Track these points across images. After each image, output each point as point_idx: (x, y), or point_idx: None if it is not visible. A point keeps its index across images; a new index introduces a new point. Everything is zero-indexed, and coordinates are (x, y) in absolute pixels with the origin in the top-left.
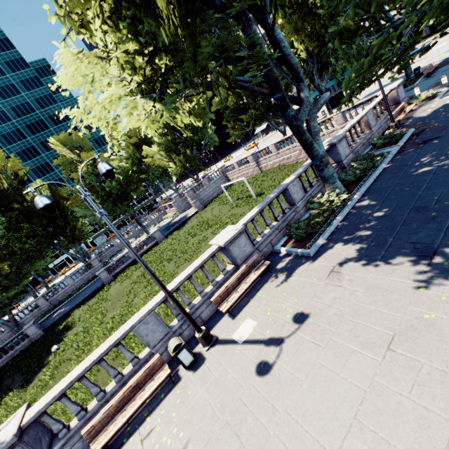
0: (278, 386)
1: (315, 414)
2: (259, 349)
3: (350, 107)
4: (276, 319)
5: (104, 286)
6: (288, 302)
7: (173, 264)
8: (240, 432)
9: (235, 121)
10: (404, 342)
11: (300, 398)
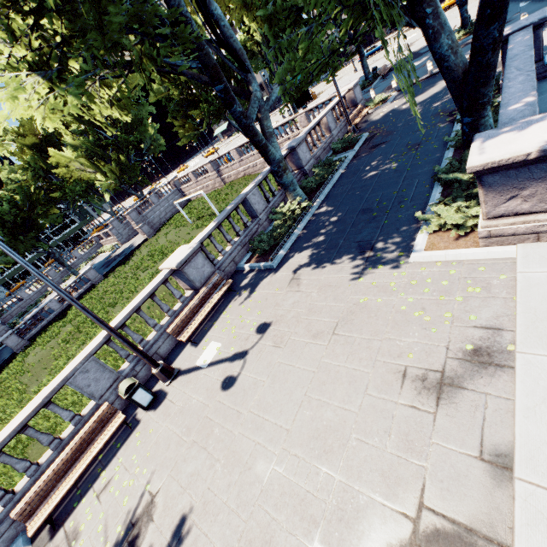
0: (243, 393)
1: (274, 404)
2: (224, 367)
3: (313, 107)
4: (241, 335)
5: (15, 356)
6: (252, 316)
7: (120, 307)
8: (207, 444)
9: (184, 117)
10: (345, 325)
11: (262, 396)
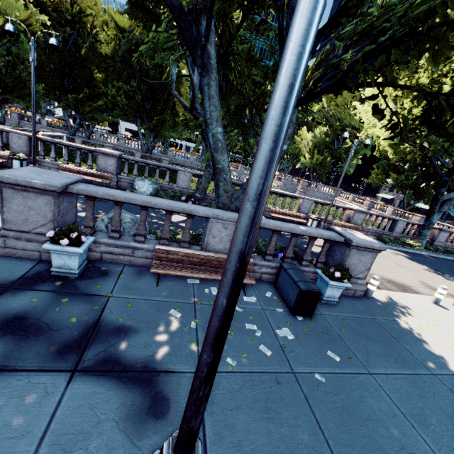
0: None
1: None
2: None
3: None
4: None
5: (212, 180)
6: None
7: None
8: None
9: (383, 171)
10: (409, 269)
11: None
